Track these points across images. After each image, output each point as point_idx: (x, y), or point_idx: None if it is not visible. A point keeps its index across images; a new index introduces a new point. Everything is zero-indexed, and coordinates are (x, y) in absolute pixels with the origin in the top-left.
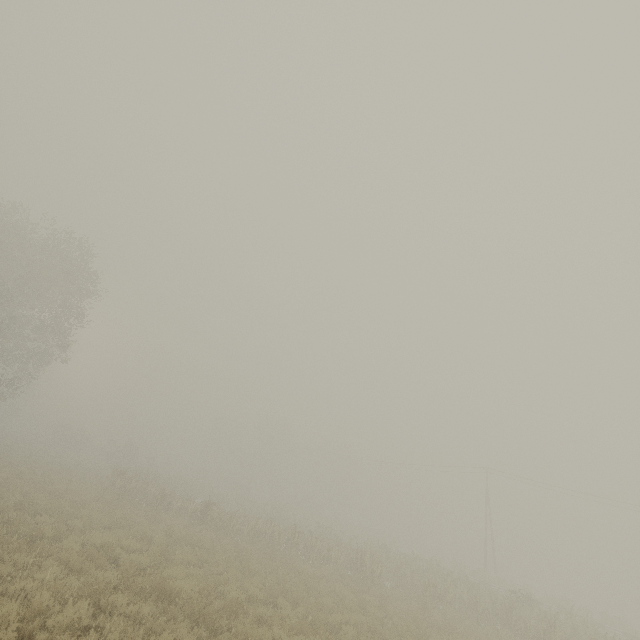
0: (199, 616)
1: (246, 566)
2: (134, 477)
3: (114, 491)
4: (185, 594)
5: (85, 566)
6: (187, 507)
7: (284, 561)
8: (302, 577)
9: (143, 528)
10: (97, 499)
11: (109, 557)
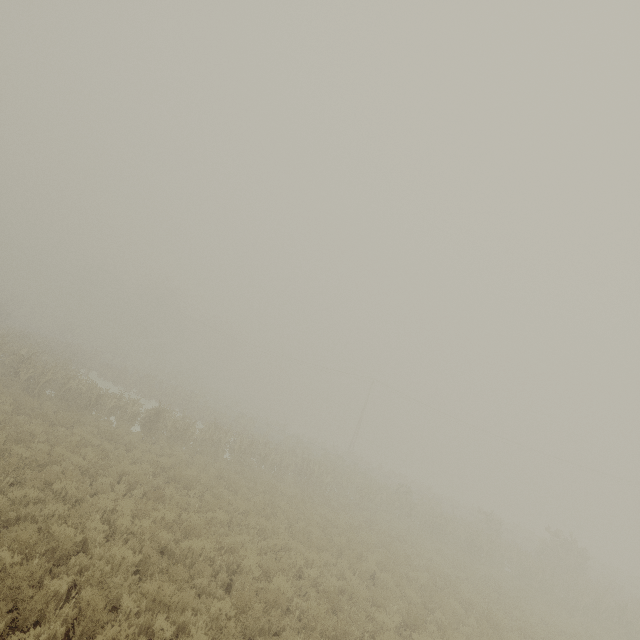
0: (333, 632)
1: (259, 507)
2: (50, 369)
3: (19, 384)
4: (288, 595)
5: (187, 600)
6: (123, 407)
7: (269, 486)
8: (293, 504)
9: (129, 467)
10: (15, 406)
11: (154, 544)
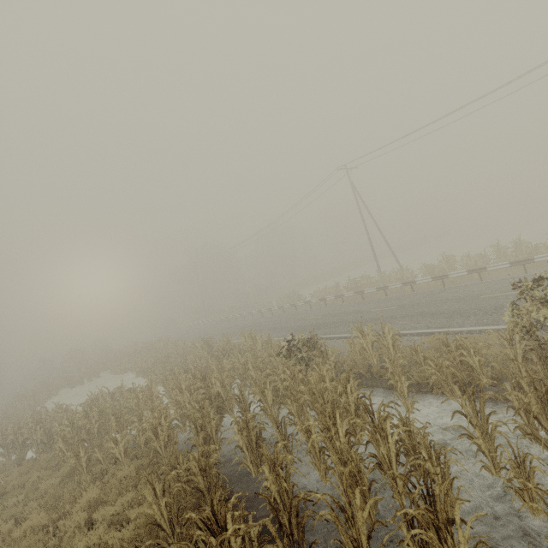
0: None
1: None
2: None
3: None
4: None
5: None
6: None
7: None
8: None
9: None
10: None
11: None
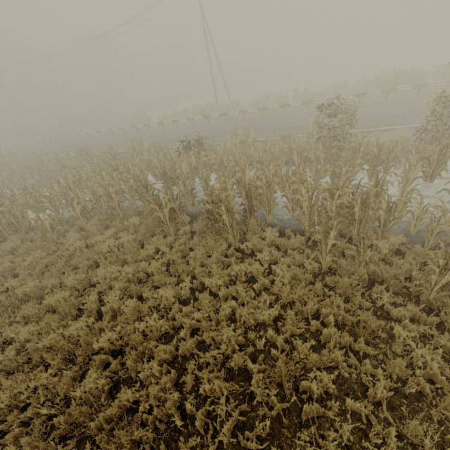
0: None
1: None
2: None
3: None
4: None
5: None
6: None
7: None
8: None
9: None
10: None
11: None
